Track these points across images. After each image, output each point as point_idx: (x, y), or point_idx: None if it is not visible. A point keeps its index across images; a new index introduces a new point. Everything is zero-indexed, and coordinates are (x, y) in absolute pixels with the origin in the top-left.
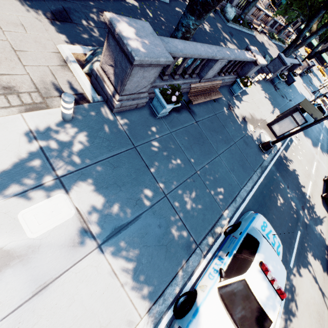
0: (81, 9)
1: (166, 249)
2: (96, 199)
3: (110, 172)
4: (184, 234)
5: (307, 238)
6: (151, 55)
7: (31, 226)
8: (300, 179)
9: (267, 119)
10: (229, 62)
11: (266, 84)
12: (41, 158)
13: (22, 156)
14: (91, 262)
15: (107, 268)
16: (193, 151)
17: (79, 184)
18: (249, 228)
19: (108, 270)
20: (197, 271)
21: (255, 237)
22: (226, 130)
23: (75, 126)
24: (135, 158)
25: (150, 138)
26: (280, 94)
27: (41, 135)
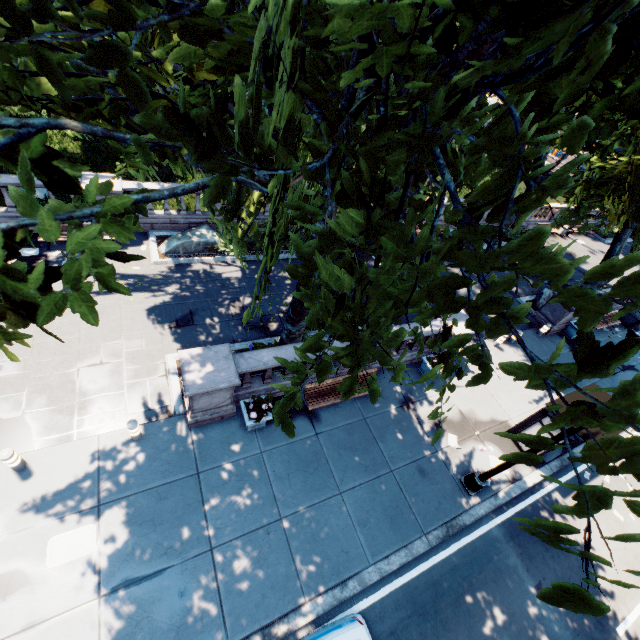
0: (209, 306)
1: (176, 633)
2: (122, 537)
3: (153, 505)
4: (214, 619)
5: None
6: (208, 385)
7: (53, 554)
8: (603, 573)
9: (513, 419)
10: None
11: (542, 342)
12: (94, 482)
13: (80, 478)
14: (83, 615)
15: (95, 629)
16: (289, 484)
17: (114, 515)
18: None
19: (95, 633)
20: None
21: None
22: (379, 447)
23: (141, 446)
24: (191, 488)
25: (226, 460)
26: None
27: (105, 456)
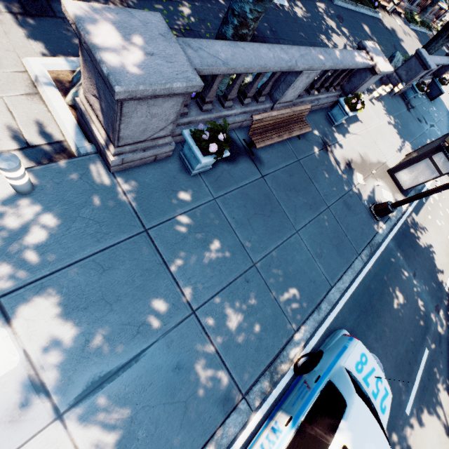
0: None
1: (185, 409)
2: (63, 331)
3: (96, 280)
4: (220, 379)
5: (440, 360)
6: (153, 79)
7: None
8: (437, 259)
9: (388, 161)
10: (325, 72)
11: (393, 101)
12: None
13: None
14: (41, 448)
15: None
16: (252, 229)
17: (33, 306)
18: (333, 369)
19: None
20: (240, 438)
21: (341, 392)
22: (315, 187)
23: (38, 203)
24: (144, 249)
25: (177, 211)
26: (416, 115)
27: None
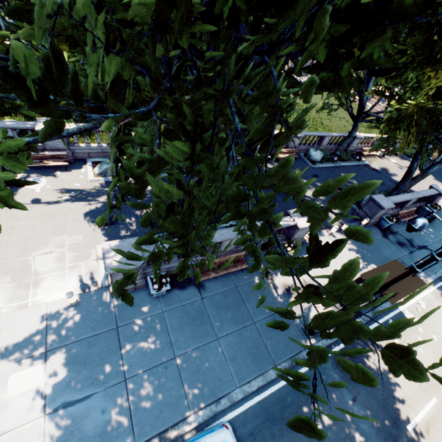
0: (129, 211)
1: (99, 439)
2: (62, 373)
3: (85, 350)
4: (125, 428)
5: None
6: (122, 266)
7: (12, 387)
8: (400, 389)
9: None
10: None
11: None
12: (43, 335)
13: (33, 333)
14: (33, 428)
15: (41, 438)
16: (182, 333)
17: (57, 358)
18: (194, 441)
19: (41, 440)
20: None
21: None
22: (246, 306)
23: (77, 310)
24: (112, 338)
25: (137, 318)
26: (396, 240)
27: (51, 317)
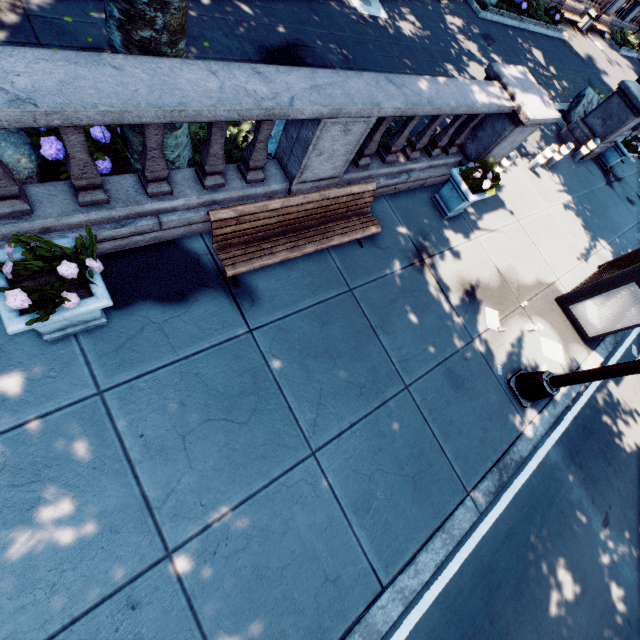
0: None
1: None
2: None
3: None
4: None
5: None
6: None
7: None
8: None
9: (561, 279)
10: (407, 122)
11: (579, 170)
12: None
13: None
14: None
15: None
16: (187, 460)
17: None
18: None
19: None
20: None
21: None
22: (381, 345)
23: None
24: None
25: None
26: (624, 193)
27: None
